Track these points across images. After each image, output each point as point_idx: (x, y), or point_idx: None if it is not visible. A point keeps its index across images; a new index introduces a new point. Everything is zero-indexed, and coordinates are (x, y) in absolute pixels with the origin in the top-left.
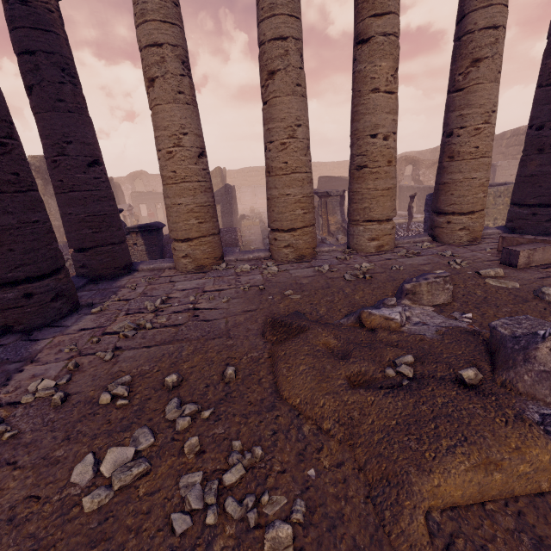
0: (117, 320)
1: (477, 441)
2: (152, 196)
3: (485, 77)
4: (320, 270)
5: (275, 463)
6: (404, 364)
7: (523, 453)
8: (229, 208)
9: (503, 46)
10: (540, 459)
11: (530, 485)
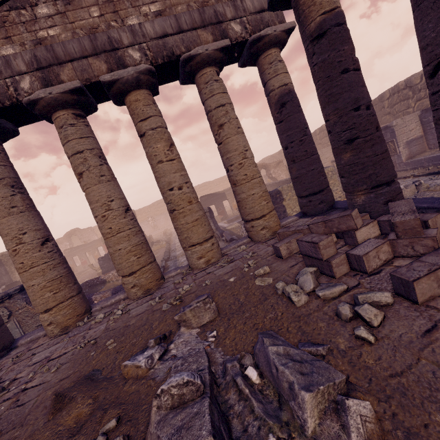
0: None
1: None
2: (82, 248)
3: (229, 133)
4: (151, 304)
5: None
6: (107, 431)
7: None
8: None
9: (233, 113)
10: None
11: None
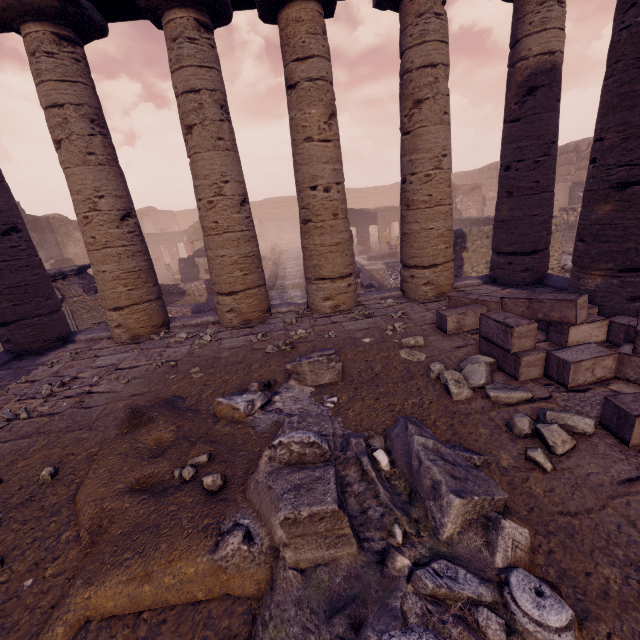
0: (3, 408)
1: (151, 553)
2: (156, 238)
3: (428, 119)
4: (251, 340)
5: (7, 573)
6: (196, 464)
7: (173, 566)
8: None
9: (445, 85)
10: (187, 571)
11: (187, 595)
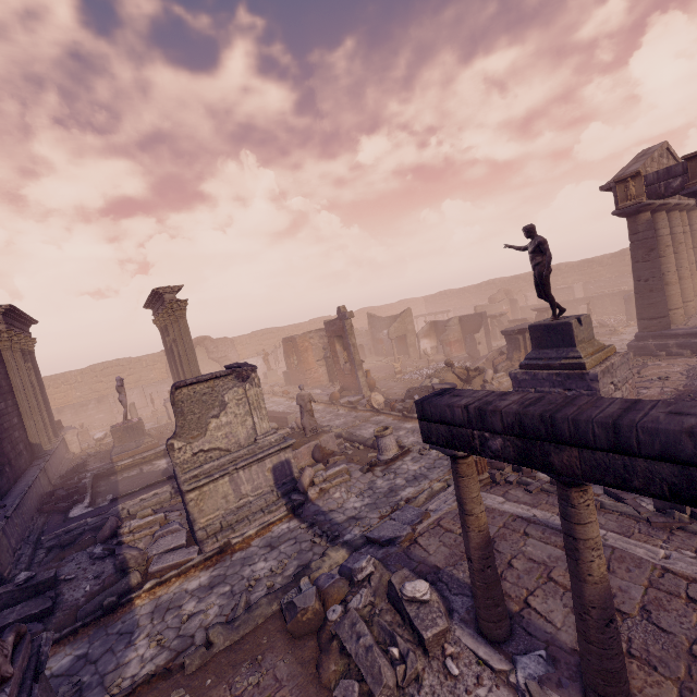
0: None
1: None
2: None
3: None
4: None
5: None
6: None
7: None
8: (488, 329)
9: None
10: None
11: None
